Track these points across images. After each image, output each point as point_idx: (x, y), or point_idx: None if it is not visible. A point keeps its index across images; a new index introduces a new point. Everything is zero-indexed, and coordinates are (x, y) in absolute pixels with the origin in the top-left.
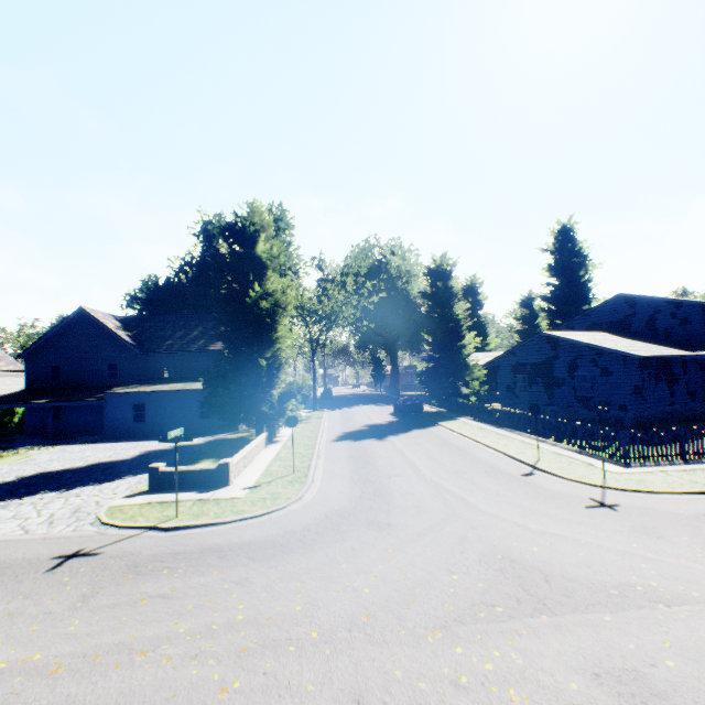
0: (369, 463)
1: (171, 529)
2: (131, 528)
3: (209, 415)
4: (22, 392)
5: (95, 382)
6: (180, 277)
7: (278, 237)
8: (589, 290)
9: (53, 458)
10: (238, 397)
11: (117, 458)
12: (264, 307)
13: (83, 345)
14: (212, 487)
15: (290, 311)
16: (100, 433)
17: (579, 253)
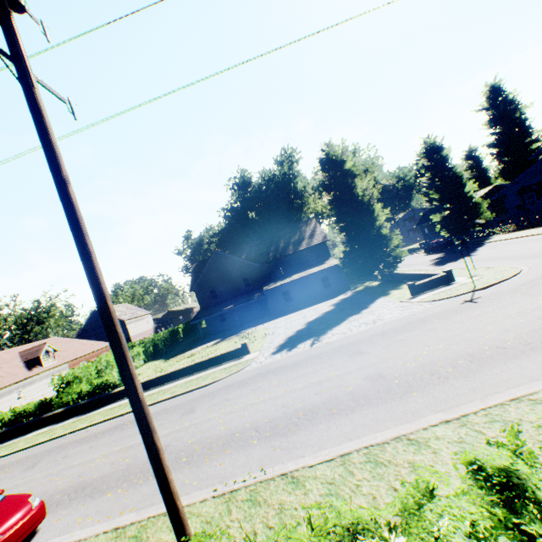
0: (505, 257)
1: (484, 288)
2: (461, 295)
3: (328, 286)
4: (204, 310)
5: (238, 292)
6: (234, 219)
7: (293, 169)
8: (529, 126)
9: (286, 323)
10: (373, 258)
11: (327, 310)
12: (368, 201)
13: (223, 272)
14: (446, 284)
15: (326, 213)
16: (259, 319)
17: (512, 102)
